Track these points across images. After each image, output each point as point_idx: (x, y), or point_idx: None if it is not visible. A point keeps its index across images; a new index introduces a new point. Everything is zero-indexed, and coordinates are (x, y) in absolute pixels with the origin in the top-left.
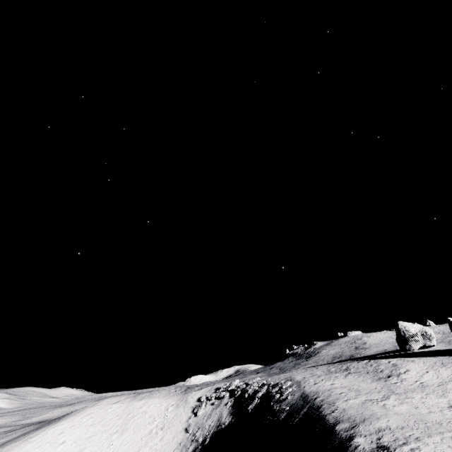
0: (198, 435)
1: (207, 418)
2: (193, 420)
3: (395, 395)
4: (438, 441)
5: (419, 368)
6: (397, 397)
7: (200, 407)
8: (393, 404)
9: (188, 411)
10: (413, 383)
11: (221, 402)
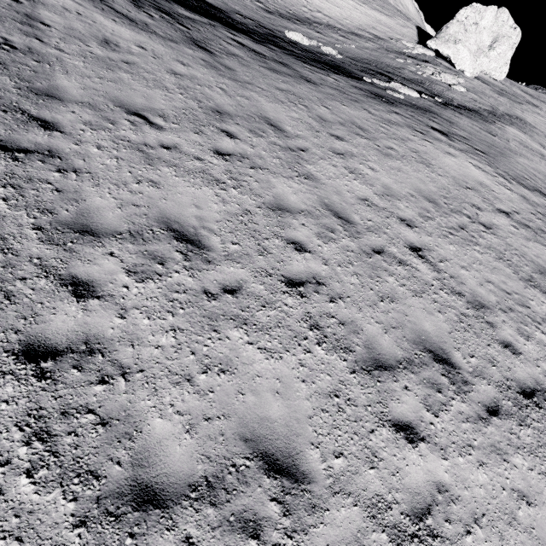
0: None
1: None
2: None
3: None
4: None
5: (371, 14)
6: None
7: None
8: None
9: None
10: None
11: None
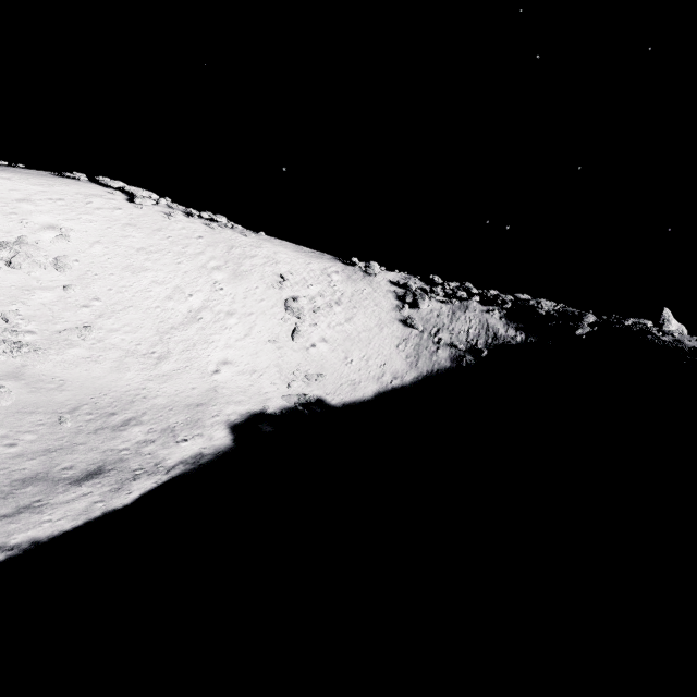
0: (448, 339)
1: (450, 319)
2: (409, 313)
3: None
4: None
5: None
6: None
7: (424, 299)
8: None
9: (386, 295)
10: None
11: (467, 306)
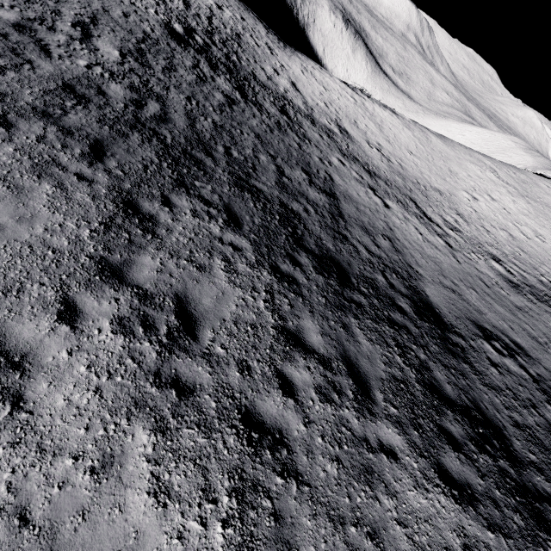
0: None
1: None
2: None
3: (517, 193)
4: (407, 133)
5: None
6: (510, 189)
7: None
8: (486, 174)
9: None
10: None
11: None
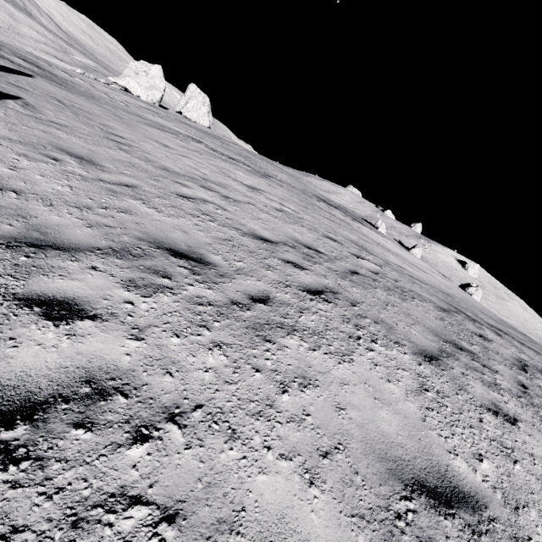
0: None
1: None
2: None
3: None
4: None
5: None
6: None
7: None
8: None
9: None
10: (30, 50)
11: None
